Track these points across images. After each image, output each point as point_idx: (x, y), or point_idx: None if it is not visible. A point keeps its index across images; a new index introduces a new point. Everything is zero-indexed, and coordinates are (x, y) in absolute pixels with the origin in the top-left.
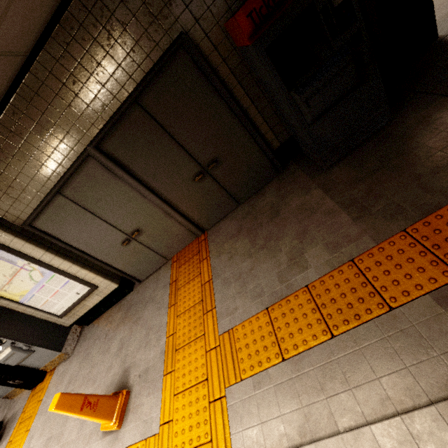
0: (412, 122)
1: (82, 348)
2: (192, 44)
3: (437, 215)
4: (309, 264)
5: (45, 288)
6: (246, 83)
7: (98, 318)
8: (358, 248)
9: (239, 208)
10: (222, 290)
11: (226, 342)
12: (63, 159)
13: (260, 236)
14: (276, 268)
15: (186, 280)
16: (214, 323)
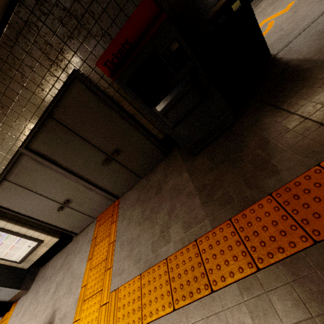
0: (248, 124)
1: (35, 286)
2: (84, 76)
3: (251, 209)
4: (170, 239)
5: (4, 244)
6: (129, 98)
7: (49, 262)
8: (201, 230)
9: (140, 182)
10: (119, 251)
11: (112, 300)
12: (4, 157)
13: (148, 208)
14: (152, 238)
15: (101, 238)
16: (109, 281)
